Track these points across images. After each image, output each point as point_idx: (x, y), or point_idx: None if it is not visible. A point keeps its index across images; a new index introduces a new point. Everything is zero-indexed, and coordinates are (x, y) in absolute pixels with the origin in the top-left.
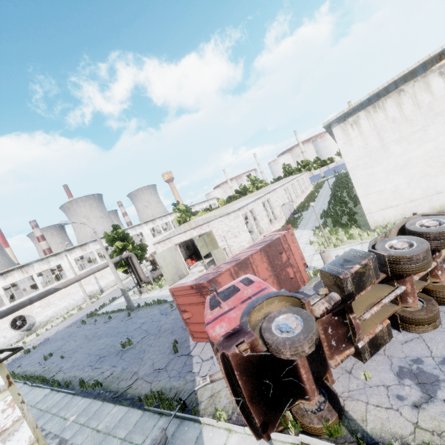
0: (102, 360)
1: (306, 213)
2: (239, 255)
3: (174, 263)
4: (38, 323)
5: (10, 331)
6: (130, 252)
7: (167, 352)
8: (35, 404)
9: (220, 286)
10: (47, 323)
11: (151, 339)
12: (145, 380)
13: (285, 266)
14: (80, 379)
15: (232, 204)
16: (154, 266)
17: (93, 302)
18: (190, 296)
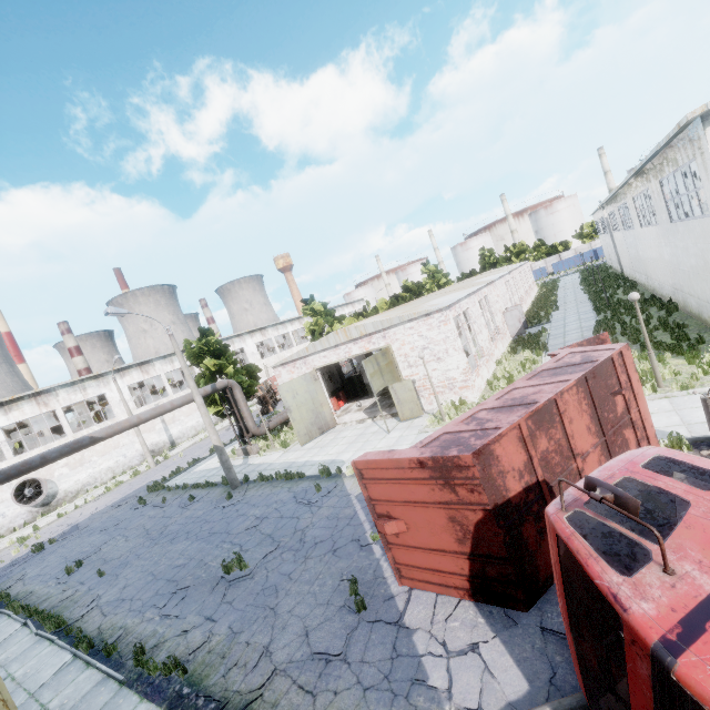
0: (182, 597)
1: (550, 326)
2: (517, 393)
3: (311, 403)
4: (62, 494)
5: (13, 505)
6: (229, 378)
7: (334, 602)
8: (36, 689)
9: (499, 467)
10: (78, 495)
11: (286, 561)
12: (295, 681)
13: (621, 425)
14: (136, 644)
15: (421, 302)
16: (264, 407)
17: (158, 462)
18: (409, 484)
